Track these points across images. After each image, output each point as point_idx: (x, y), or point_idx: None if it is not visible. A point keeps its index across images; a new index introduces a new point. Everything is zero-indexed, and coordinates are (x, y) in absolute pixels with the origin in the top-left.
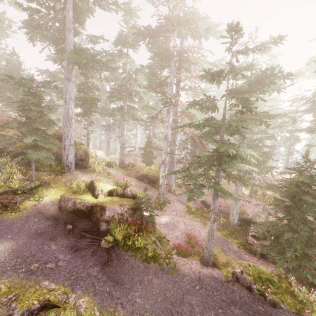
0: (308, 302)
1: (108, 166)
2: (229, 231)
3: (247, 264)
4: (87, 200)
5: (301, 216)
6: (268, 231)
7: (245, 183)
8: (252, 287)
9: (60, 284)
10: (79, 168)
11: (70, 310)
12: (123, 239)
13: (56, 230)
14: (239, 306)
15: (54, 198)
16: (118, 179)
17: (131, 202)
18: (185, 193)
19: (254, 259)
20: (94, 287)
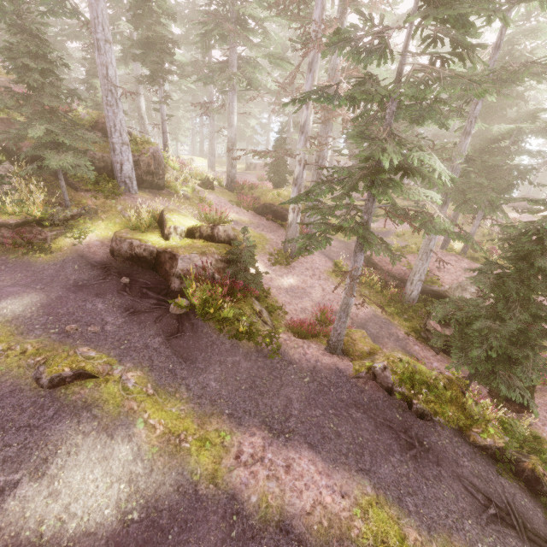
0: (482, 420)
1: (205, 187)
2: (400, 308)
3: (397, 359)
4: (150, 242)
5: (521, 294)
6: (455, 315)
7: (415, 226)
8: (395, 390)
9: (104, 353)
10: (149, 188)
11: (114, 383)
12: (203, 305)
13: (105, 284)
14: (365, 410)
15: (103, 236)
16: (206, 210)
17: (223, 249)
18: (339, 241)
19: (428, 353)
20: (151, 361)
